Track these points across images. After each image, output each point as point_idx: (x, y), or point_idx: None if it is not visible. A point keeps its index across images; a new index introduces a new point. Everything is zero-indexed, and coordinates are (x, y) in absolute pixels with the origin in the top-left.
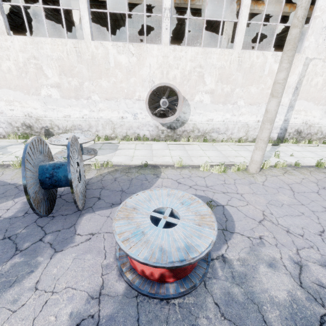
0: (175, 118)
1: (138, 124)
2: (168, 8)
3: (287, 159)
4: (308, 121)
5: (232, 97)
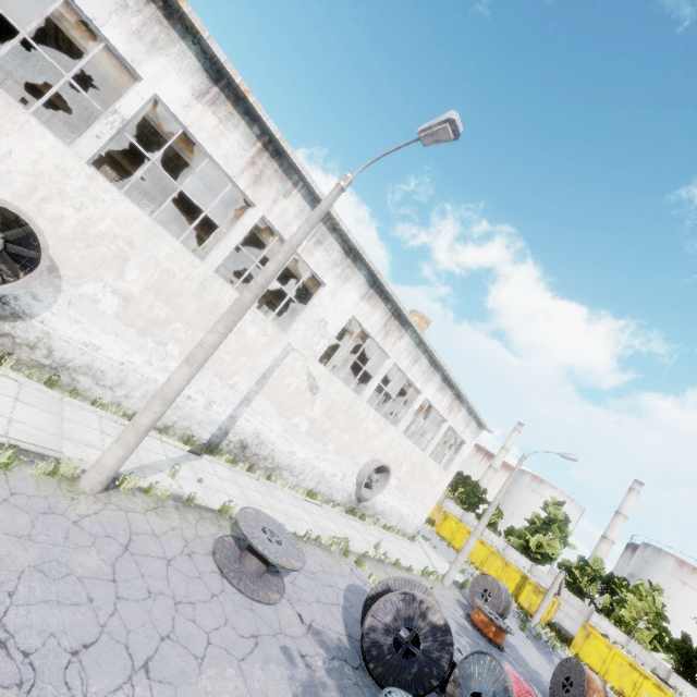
0: (1, 295)
1: None
2: (123, 116)
3: (186, 485)
4: (263, 435)
5: (163, 330)
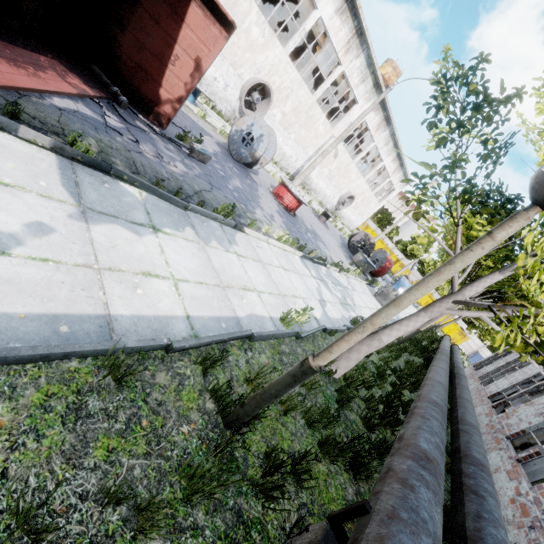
0: None
1: (223, 96)
2: (306, 31)
3: None
4: (310, 175)
5: (291, 128)
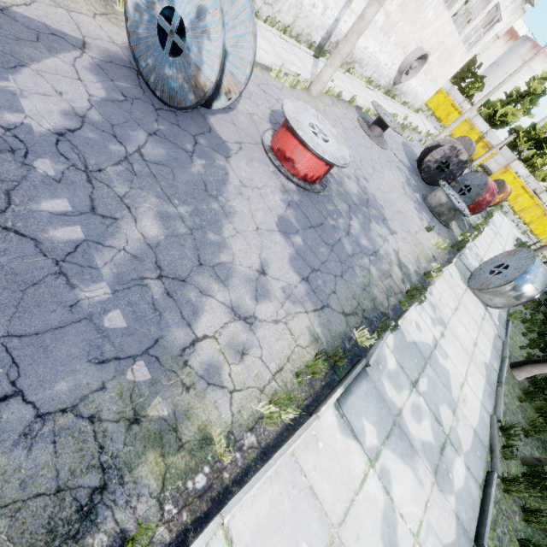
0: None
1: None
2: None
3: (331, 86)
4: None
5: None
